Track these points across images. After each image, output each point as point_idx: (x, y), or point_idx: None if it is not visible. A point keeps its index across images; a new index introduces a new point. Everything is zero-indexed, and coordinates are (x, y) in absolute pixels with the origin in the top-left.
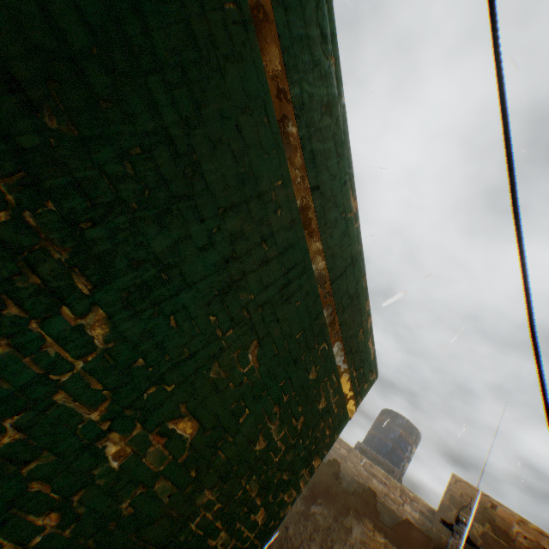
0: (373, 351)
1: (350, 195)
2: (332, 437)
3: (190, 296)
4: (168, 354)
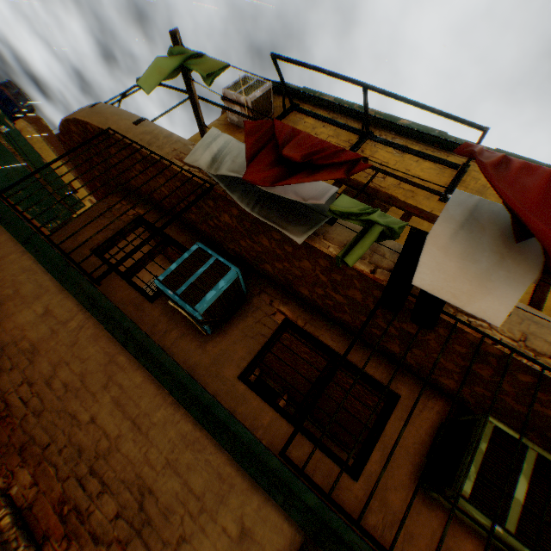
0: (78, 197)
1: (43, 159)
2: (66, 217)
3: (3, 180)
4: (1, 188)
